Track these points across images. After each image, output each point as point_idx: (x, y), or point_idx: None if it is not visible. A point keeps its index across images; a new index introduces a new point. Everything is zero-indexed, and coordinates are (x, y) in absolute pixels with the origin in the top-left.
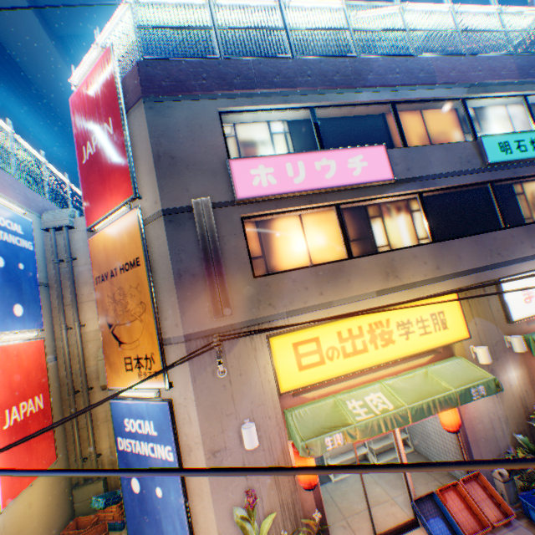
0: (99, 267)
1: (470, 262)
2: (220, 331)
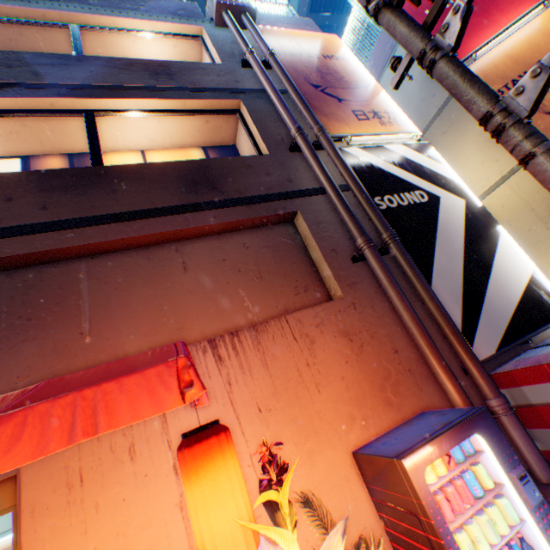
0: (496, 81)
1: None
2: None
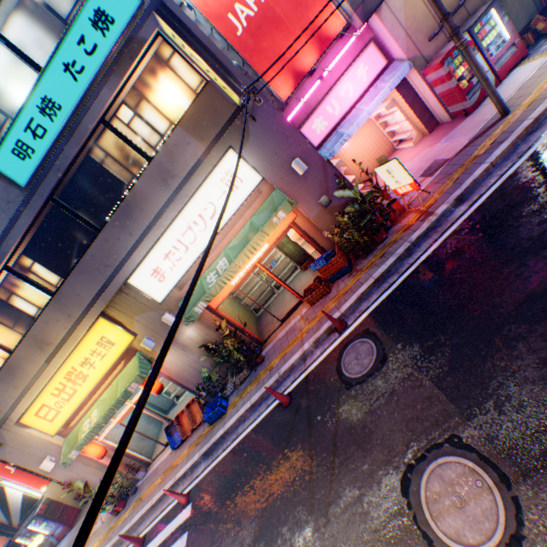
0: None
1: (91, 292)
2: None
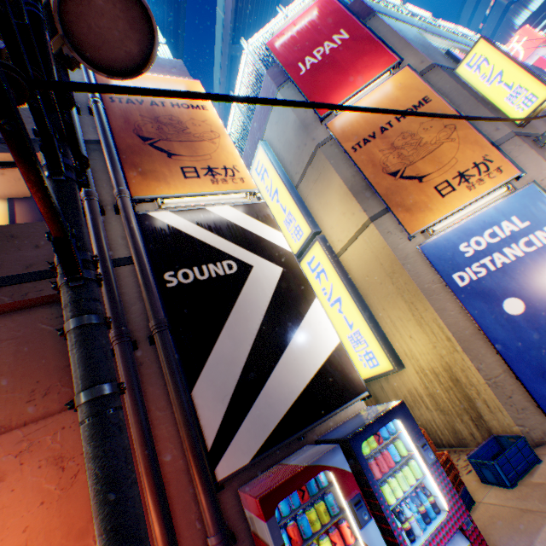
0: (352, 138)
1: None
2: (527, 136)
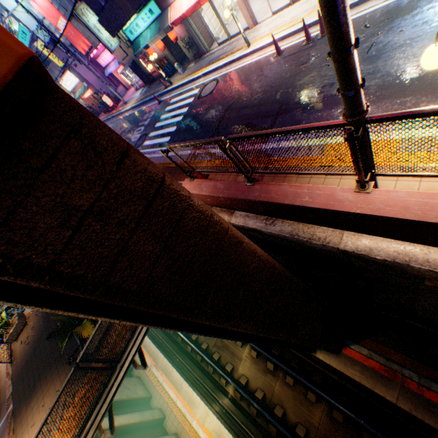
0: None
1: None
2: None
